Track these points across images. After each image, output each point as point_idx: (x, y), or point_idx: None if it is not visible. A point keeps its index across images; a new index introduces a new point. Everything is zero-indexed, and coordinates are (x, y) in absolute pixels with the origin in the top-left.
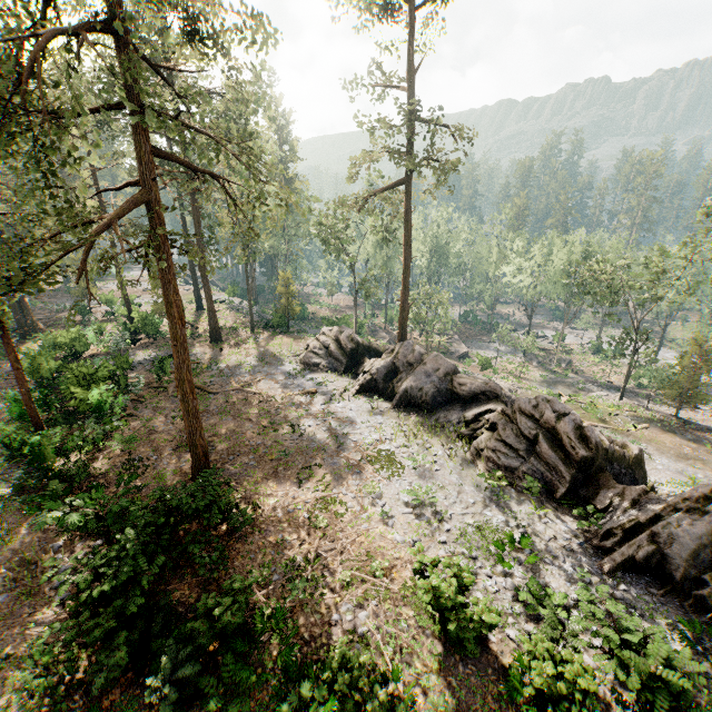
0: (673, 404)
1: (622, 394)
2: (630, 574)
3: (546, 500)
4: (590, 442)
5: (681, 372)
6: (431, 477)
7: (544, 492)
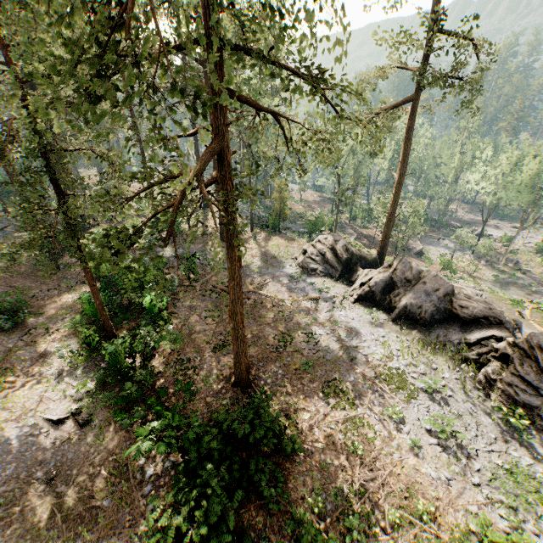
0: None
1: None
2: None
3: None
4: None
5: None
6: (445, 403)
7: None
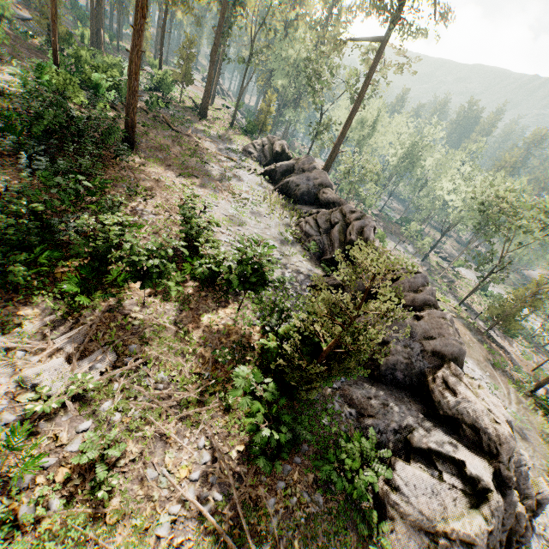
0: (500, 334)
1: (462, 302)
2: None
3: (316, 259)
4: (363, 235)
5: (511, 299)
6: (257, 216)
7: (318, 256)
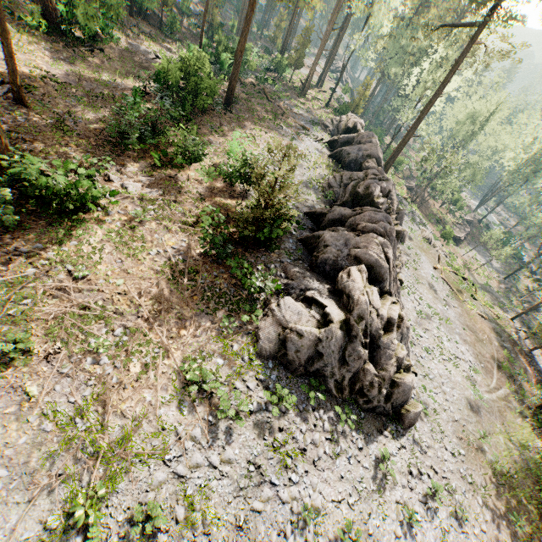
0: None
1: (515, 317)
2: (311, 222)
3: (328, 205)
4: (369, 190)
5: None
6: (298, 167)
7: (331, 203)
